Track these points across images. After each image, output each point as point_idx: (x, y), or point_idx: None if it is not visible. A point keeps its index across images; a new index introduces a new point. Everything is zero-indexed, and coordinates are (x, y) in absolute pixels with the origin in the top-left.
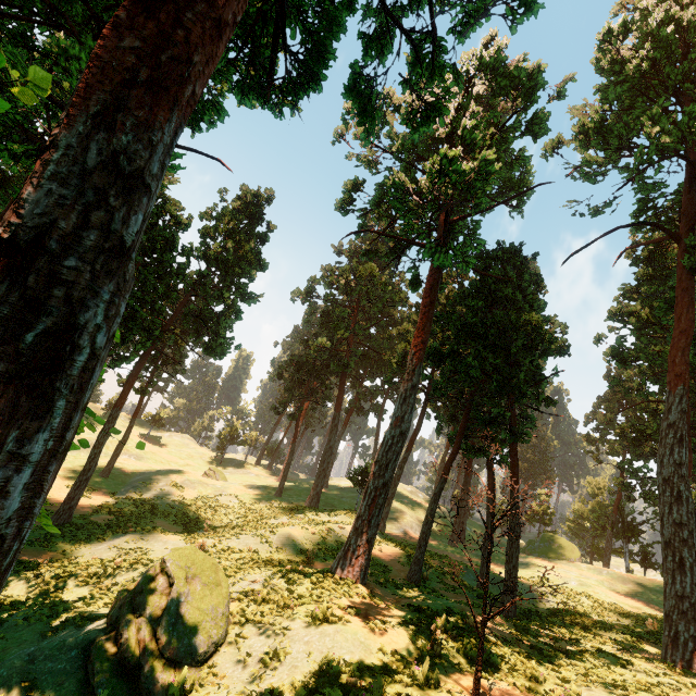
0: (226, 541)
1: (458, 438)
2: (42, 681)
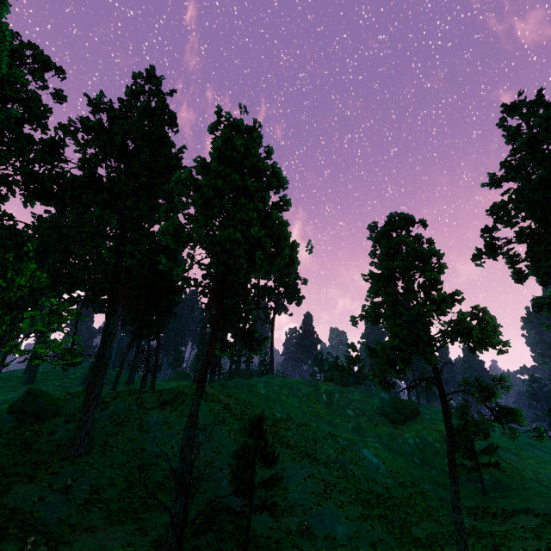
0: (4, 401)
1: (136, 332)
2: (6, 425)
